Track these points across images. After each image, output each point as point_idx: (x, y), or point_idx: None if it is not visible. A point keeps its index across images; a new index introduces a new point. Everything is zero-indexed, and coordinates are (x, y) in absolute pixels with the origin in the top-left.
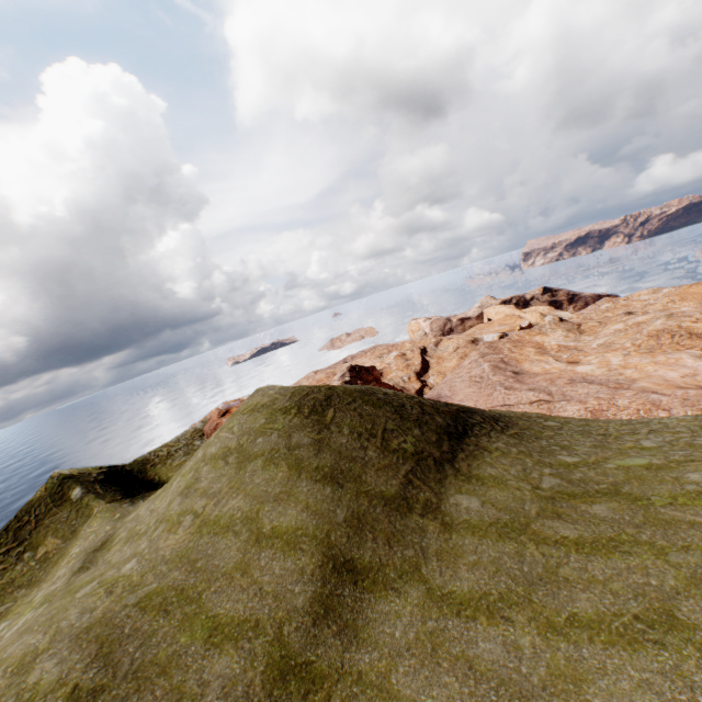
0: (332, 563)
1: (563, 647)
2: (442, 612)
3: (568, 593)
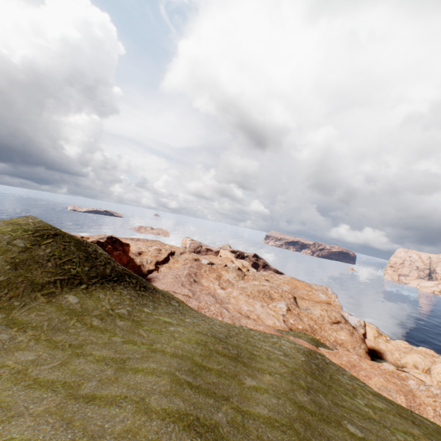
0: None
1: (31, 343)
2: (2, 323)
3: (61, 334)
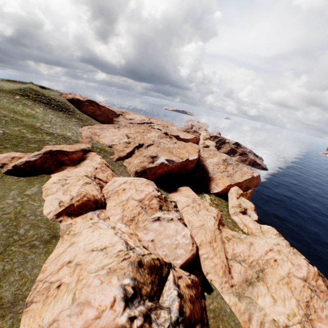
0: (0, 90)
1: None
2: None
3: None
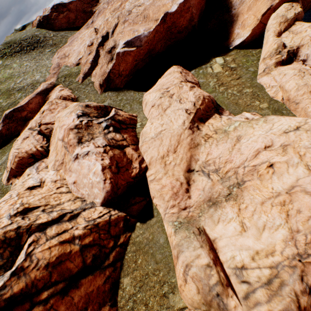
0: None
1: None
2: None
3: None
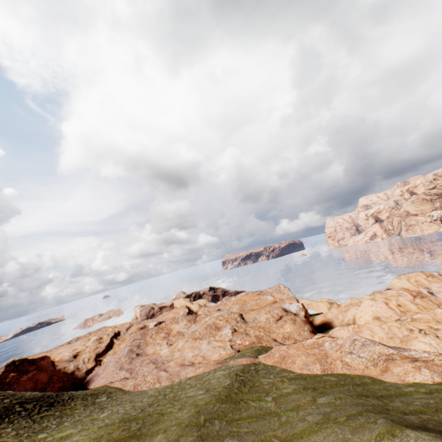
0: None
1: None
2: None
3: None
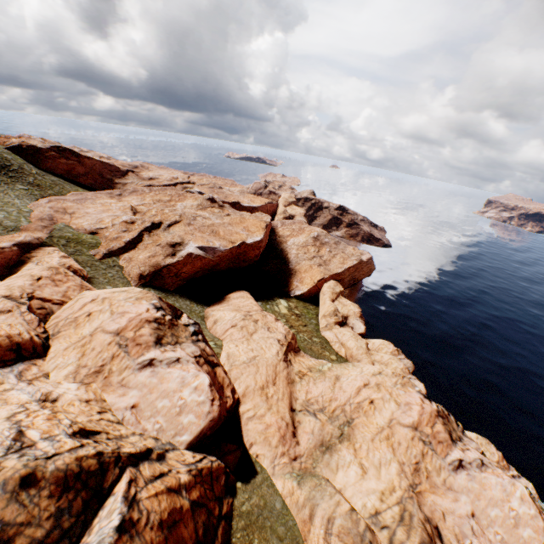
0: None
1: None
2: None
3: None
